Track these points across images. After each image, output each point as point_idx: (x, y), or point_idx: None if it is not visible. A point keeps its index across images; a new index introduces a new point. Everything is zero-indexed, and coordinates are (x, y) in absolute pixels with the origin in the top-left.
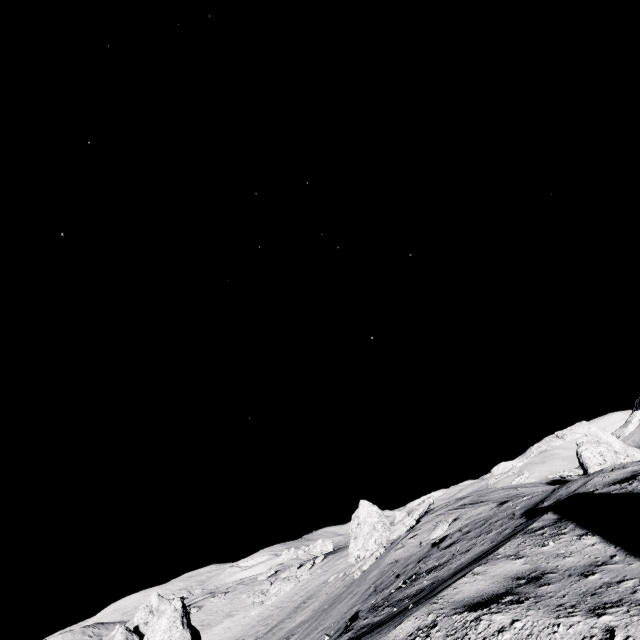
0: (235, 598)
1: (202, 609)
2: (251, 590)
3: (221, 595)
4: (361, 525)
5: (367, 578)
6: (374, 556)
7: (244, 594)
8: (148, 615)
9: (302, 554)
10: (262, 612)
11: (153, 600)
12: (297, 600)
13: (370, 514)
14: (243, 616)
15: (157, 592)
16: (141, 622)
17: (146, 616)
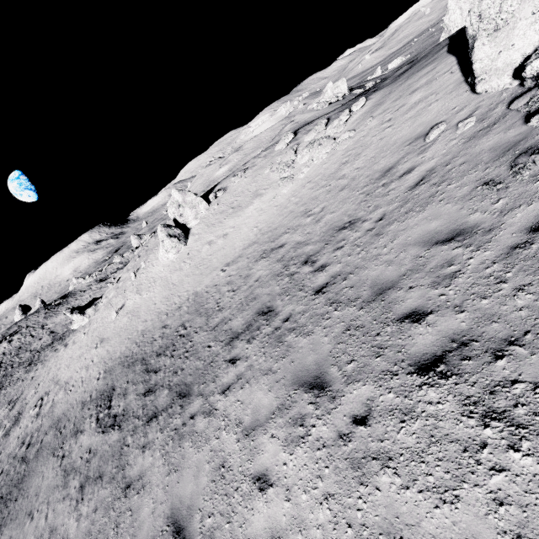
0: (257, 175)
1: (227, 191)
2: (272, 164)
3: (241, 175)
4: None
5: None
6: None
7: (265, 170)
8: (179, 209)
9: (311, 105)
10: (297, 191)
11: (176, 197)
12: (354, 177)
13: None
14: (273, 195)
15: (176, 189)
16: (176, 216)
17: (177, 210)
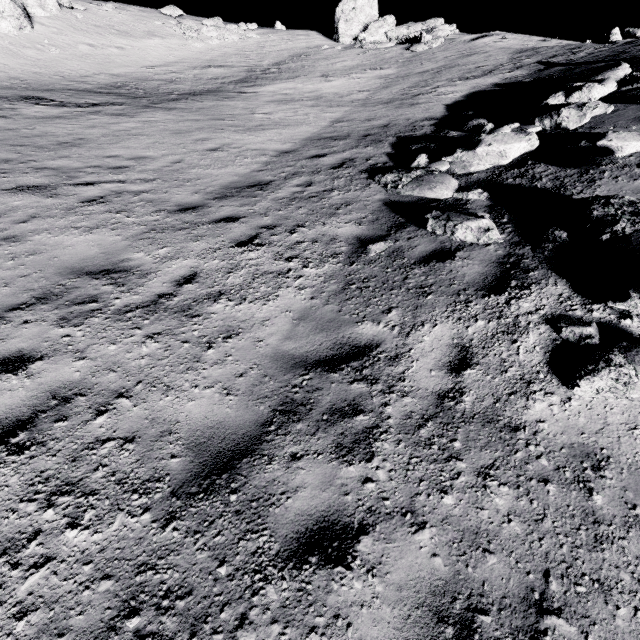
0: (142, 20)
1: (89, 11)
2: (164, 21)
3: (113, 7)
4: (357, 11)
5: (485, 50)
6: (441, 41)
7: (157, 21)
8: None
9: None
10: (215, 49)
11: None
12: (277, 52)
13: (371, 5)
14: (183, 44)
15: None
16: None
17: None
